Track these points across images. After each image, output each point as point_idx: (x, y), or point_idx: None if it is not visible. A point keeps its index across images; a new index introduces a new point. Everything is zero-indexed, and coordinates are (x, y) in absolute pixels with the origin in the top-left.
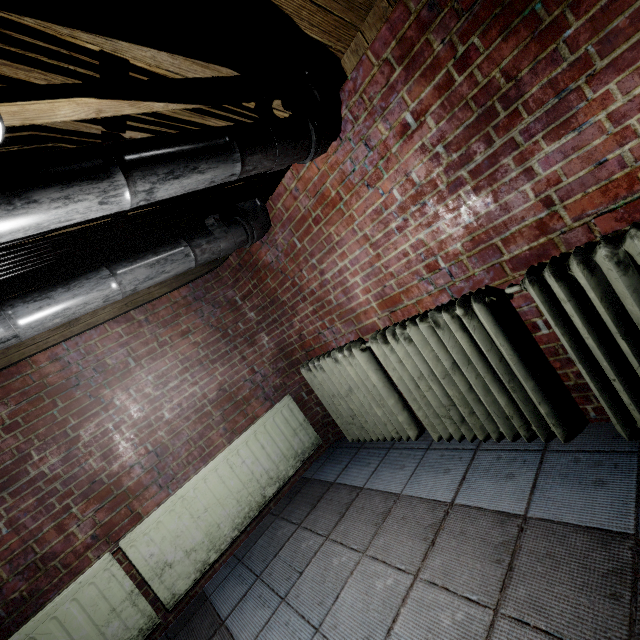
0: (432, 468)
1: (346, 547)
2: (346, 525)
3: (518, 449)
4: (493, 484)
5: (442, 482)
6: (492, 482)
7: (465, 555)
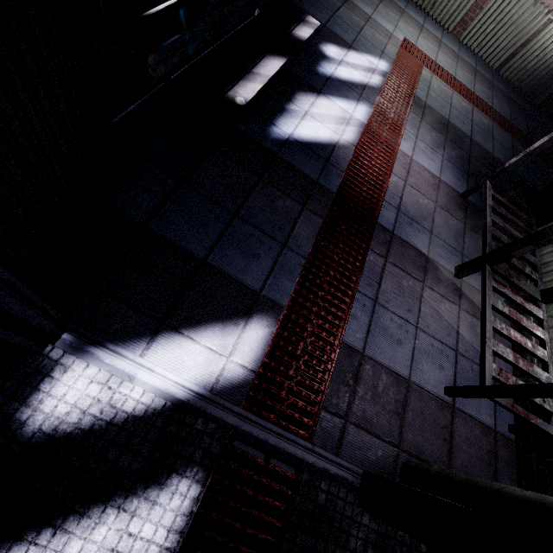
0: (413, 11)
1: (392, 12)
2: (387, 4)
3: (437, 27)
4: (433, 29)
5: (418, 18)
6: (432, 29)
7: (430, 38)
